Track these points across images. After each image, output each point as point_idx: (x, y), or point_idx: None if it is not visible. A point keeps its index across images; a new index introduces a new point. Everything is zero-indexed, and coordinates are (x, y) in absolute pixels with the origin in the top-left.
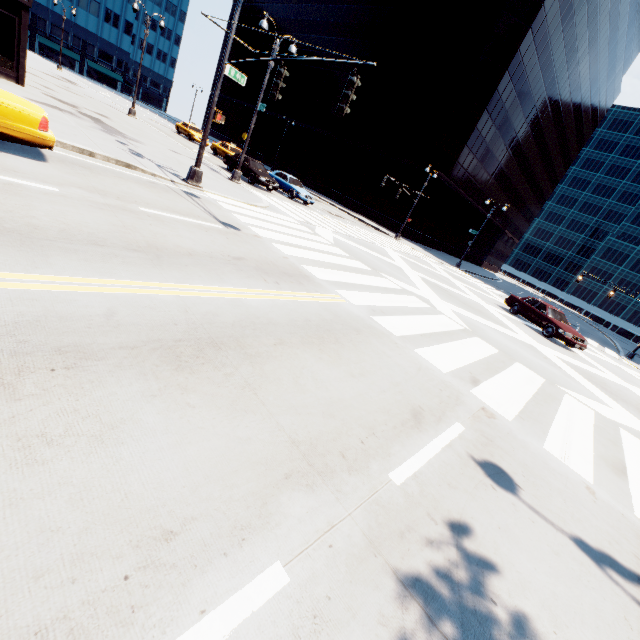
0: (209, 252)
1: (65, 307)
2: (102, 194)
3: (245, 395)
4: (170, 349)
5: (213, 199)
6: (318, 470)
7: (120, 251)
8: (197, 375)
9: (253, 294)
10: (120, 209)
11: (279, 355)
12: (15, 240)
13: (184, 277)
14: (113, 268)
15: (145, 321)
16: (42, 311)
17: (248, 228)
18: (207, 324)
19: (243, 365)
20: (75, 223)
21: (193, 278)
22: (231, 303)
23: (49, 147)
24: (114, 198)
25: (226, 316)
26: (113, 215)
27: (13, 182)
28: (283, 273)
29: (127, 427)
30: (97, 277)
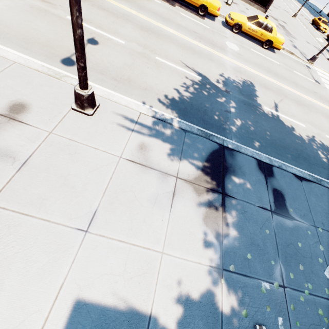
0: (307, 88)
1: (283, 89)
2: (286, 65)
3: (306, 113)
4: (296, 102)
5: (315, 70)
6: (313, 126)
7: (289, 82)
8: (299, 107)
9: (315, 101)
10: (289, 71)
11: (315, 113)
12: (276, 76)
13: (300, 92)
14: (288, 85)
15: (293, 96)
16: (281, 89)
17: (323, 84)
18: (303, 102)
19: (307, 110)
20: (282, 73)
21: (302, 93)
22: (309, 101)
23: (279, 50)
24: (288, 67)
25: (307, 102)
26: (288, 72)
27: (272, 61)
28: (327, 101)
29: (290, 106)
30: (286, 86)
